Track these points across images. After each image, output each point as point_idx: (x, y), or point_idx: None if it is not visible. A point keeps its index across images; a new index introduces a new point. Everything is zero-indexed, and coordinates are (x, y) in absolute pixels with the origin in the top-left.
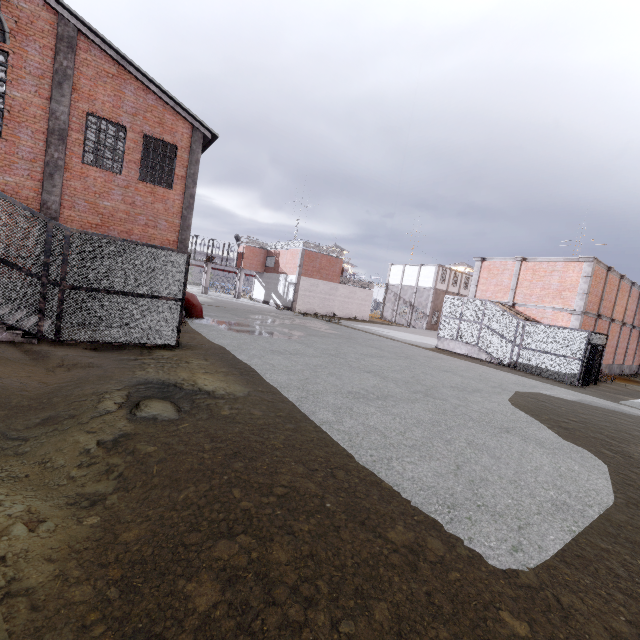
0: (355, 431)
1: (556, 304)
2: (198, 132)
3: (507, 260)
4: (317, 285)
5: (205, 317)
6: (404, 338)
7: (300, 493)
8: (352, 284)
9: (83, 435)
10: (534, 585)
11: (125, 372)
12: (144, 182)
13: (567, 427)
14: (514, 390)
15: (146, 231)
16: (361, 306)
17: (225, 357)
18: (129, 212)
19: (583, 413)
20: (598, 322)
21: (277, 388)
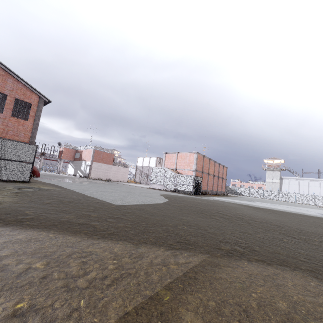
0: (95, 194)
1: (188, 168)
2: (42, 99)
3: (173, 153)
4: (101, 166)
5: (40, 177)
6: (138, 185)
7: (73, 198)
8: (119, 165)
9: (4, 191)
10: (123, 205)
11: (10, 184)
12: (14, 117)
13: (168, 197)
14: (165, 194)
15: (13, 137)
16: (123, 175)
17: (51, 184)
18: (5, 129)
19: (180, 196)
20: (203, 174)
21: (72, 189)
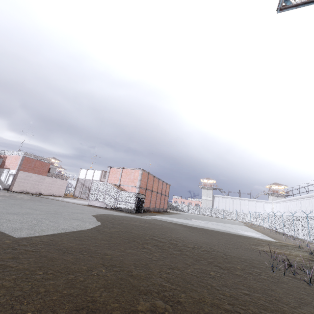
0: None
1: (132, 184)
2: None
3: (118, 168)
4: (31, 176)
5: None
6: (75, 202)
7: None
8: (55, 177)
9: None
10: (27, 238)
11: None
12: None
13: (103, 218)
14: (101, 213)
15: None
16: (59, 188)
17: None
18: None
19: (117, 216)
20: (147, 191)
21: None
